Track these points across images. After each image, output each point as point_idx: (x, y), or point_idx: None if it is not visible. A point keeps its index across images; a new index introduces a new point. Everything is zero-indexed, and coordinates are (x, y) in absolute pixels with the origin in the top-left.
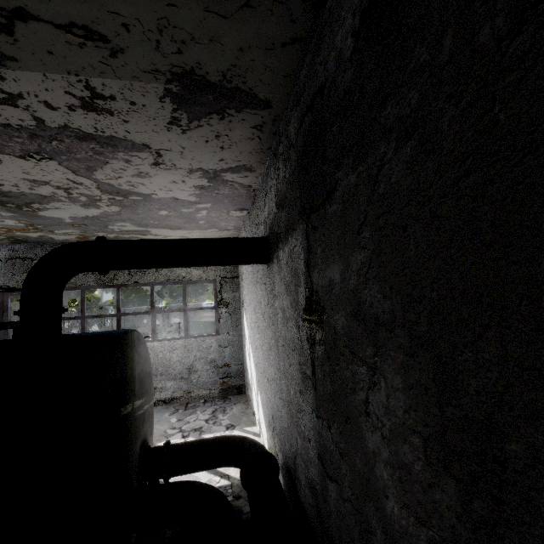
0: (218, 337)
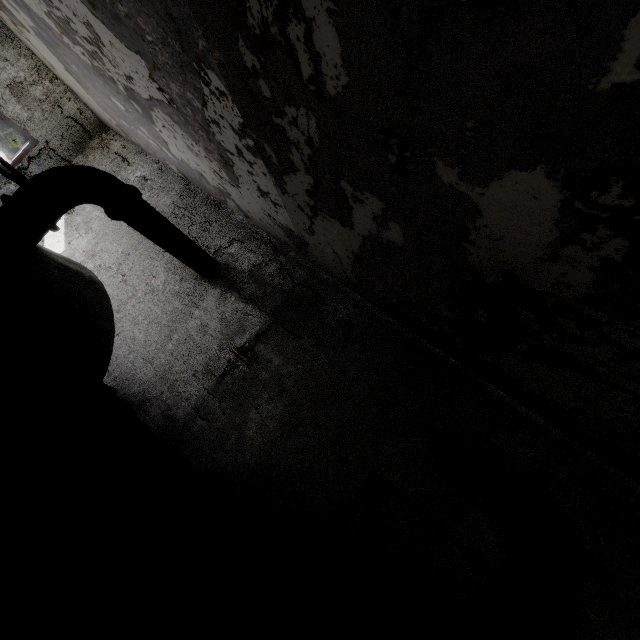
0: None
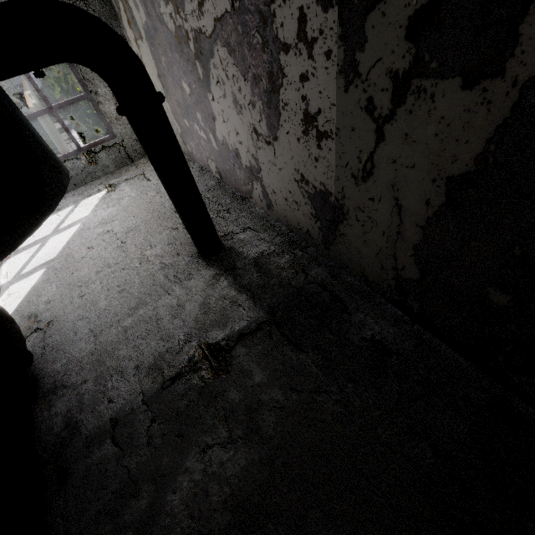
0: None
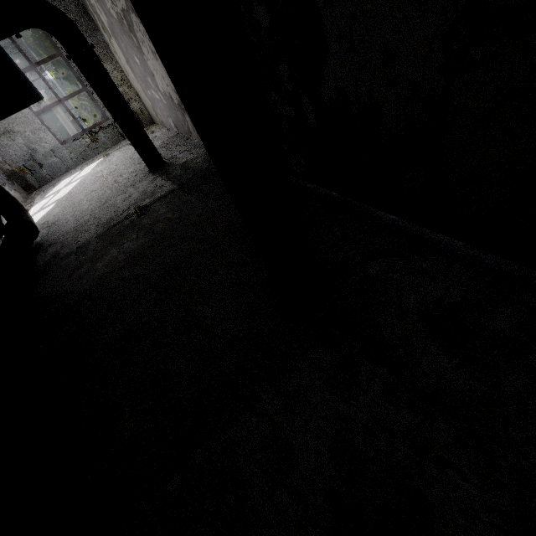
0: (60, 145)
